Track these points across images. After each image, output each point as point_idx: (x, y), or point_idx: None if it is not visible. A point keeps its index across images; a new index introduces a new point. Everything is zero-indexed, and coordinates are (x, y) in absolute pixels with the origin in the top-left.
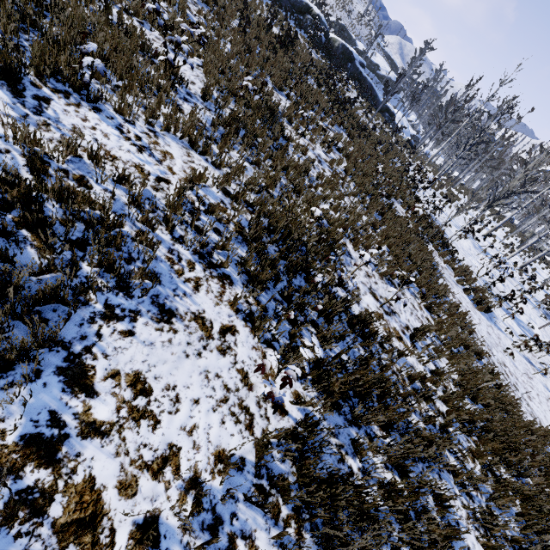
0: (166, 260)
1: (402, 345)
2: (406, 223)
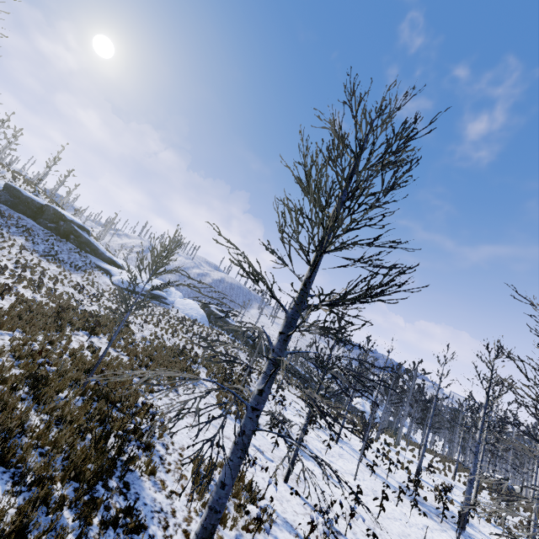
0: (6, 298)
1: (79, 345)
2: (189, 365)
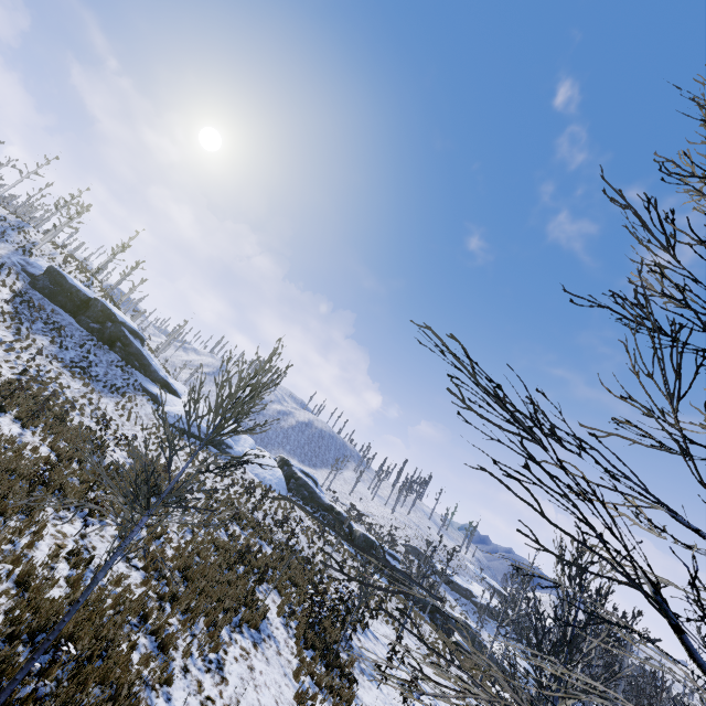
0: None
1: (54, 546)
2: (251, 589)
